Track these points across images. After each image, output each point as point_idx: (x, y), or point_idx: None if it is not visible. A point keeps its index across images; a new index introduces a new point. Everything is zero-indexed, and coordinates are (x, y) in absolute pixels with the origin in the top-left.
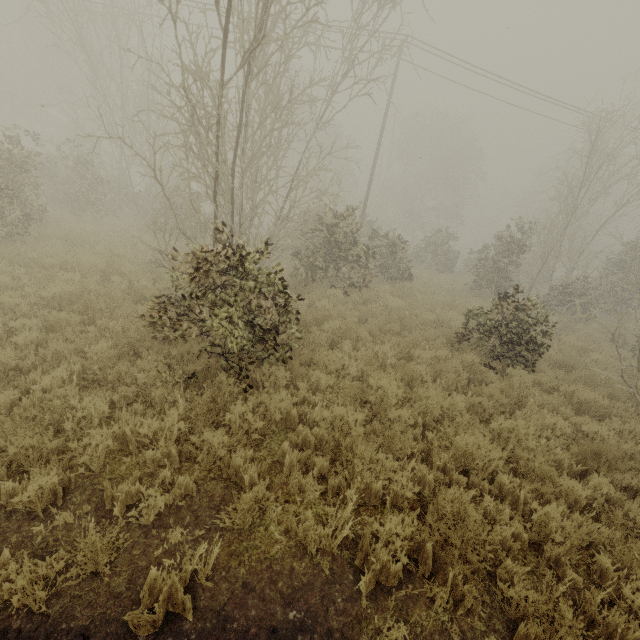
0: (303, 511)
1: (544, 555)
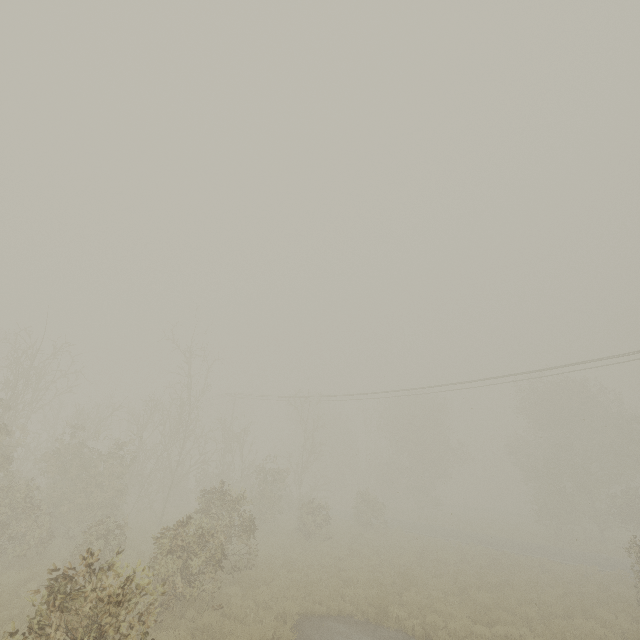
0: None
1: None
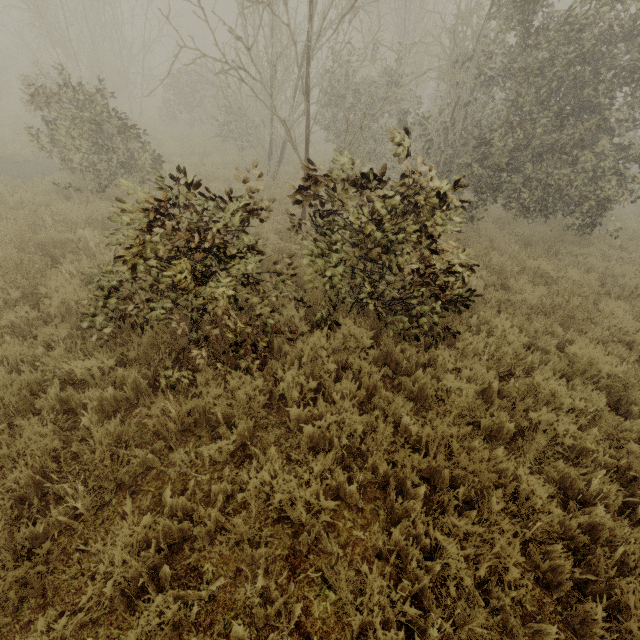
0: None
1: None
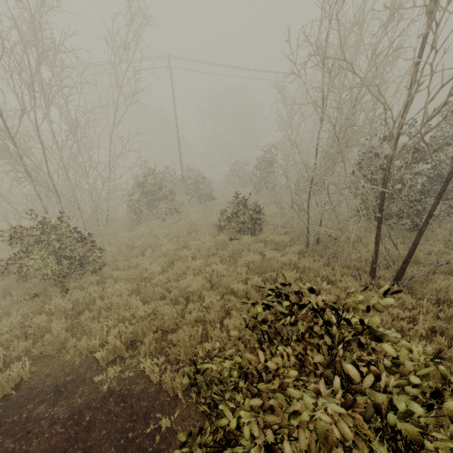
0: (90, 339)
1: (206, 320)
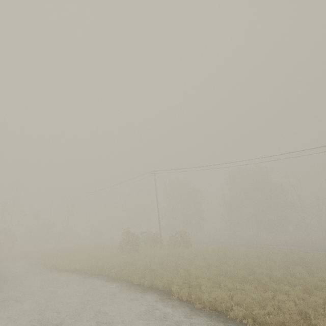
0: None
1: None
